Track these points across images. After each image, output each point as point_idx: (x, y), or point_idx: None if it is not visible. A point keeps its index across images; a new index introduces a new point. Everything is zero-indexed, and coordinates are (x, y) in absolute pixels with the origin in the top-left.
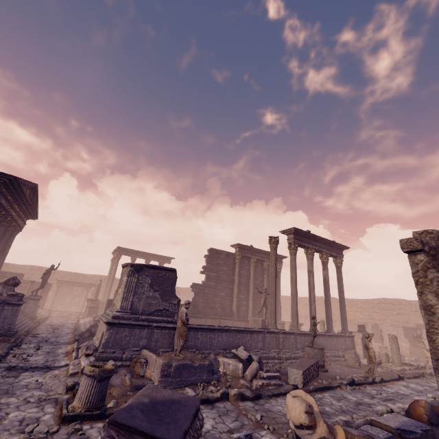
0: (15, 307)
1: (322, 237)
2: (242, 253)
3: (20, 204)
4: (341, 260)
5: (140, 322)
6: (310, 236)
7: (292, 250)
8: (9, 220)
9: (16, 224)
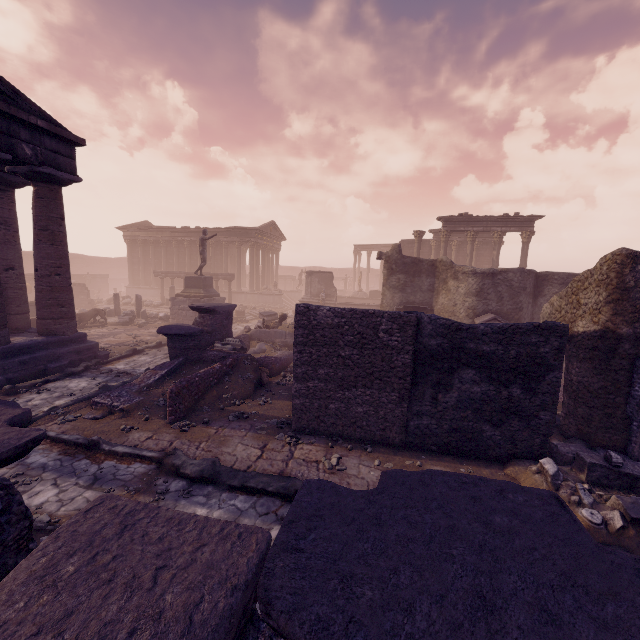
0: (279, 296)
1: (484, 216)
2: (438, 238)
3: (270, 237)
4: (526, 235)
5: (314, 301)
6: (468, 219)
7: (442, 239)
8: (269, 248)
9: (275, 248)
